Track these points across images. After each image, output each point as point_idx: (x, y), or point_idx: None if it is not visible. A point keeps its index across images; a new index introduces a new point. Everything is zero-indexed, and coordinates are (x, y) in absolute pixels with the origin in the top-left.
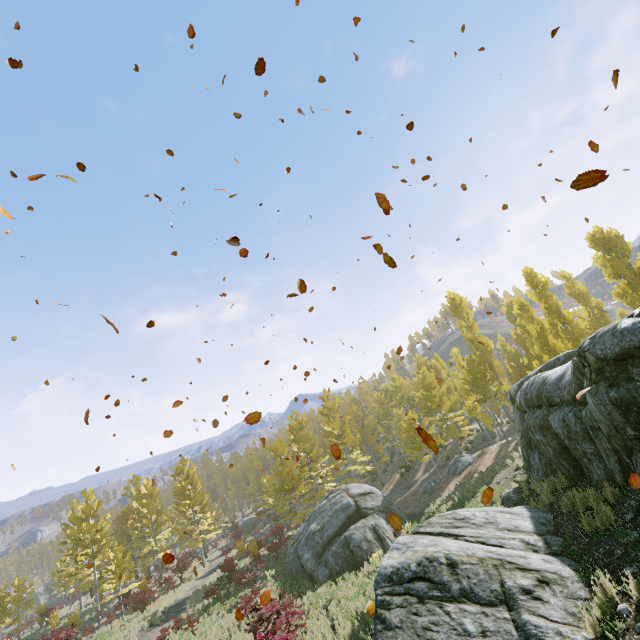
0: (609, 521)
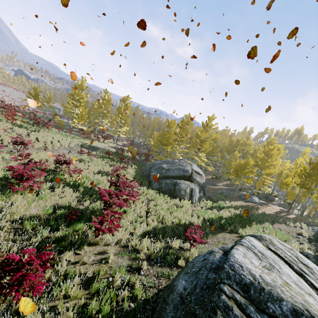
0: None
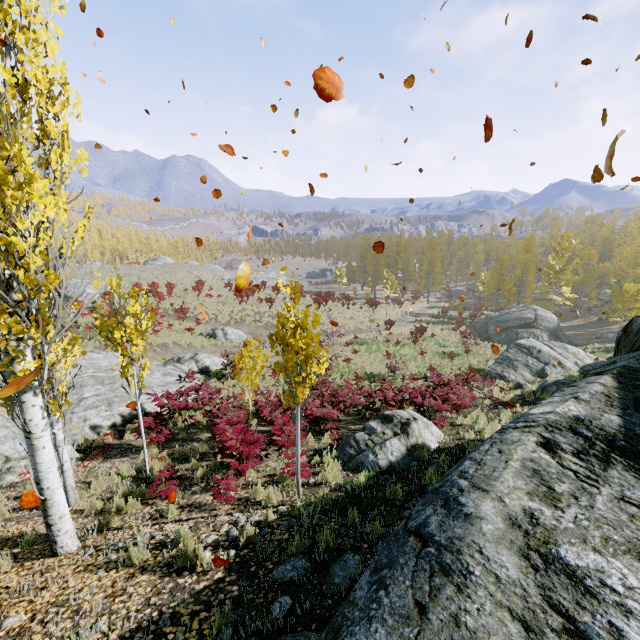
0: None
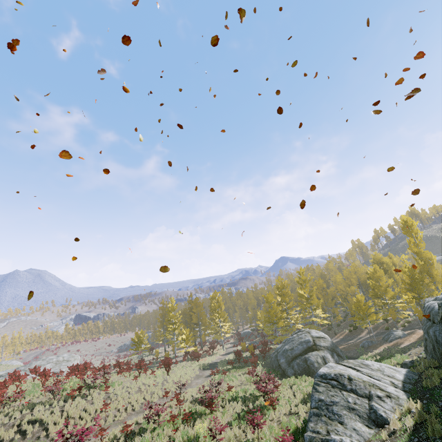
0: (434, 384)
